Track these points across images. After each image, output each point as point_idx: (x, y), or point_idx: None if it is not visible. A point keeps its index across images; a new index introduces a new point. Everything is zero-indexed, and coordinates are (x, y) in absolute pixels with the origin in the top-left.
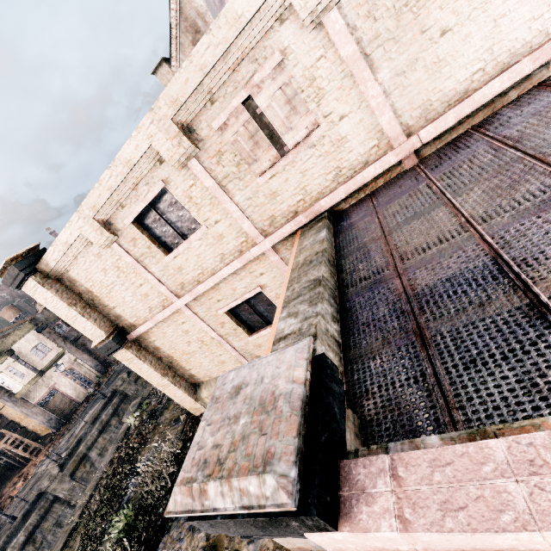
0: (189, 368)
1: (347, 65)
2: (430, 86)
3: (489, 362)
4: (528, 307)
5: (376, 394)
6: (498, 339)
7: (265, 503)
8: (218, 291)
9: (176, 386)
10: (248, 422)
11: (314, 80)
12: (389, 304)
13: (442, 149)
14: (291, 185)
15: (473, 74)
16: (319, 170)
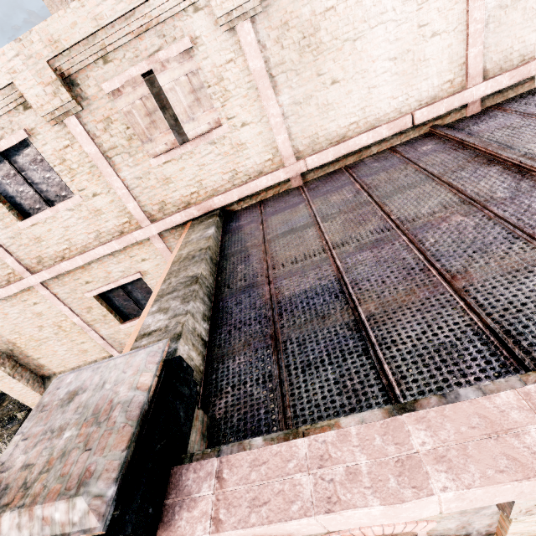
0: (38, 356)
1: (254, 77)
2: (319, 122)
3: (320, 366)
4: (352, 323)
5: (229, 393)
6: (329, 347)
7: (71, 530)
8: (88, 271)
9: (14, 379)
10: (74, 435)
11: (222, 80)
12: (256, 308)
13: (321, 178)
14: (187, 175)
15: (351, 124)
16: (217, 168)
